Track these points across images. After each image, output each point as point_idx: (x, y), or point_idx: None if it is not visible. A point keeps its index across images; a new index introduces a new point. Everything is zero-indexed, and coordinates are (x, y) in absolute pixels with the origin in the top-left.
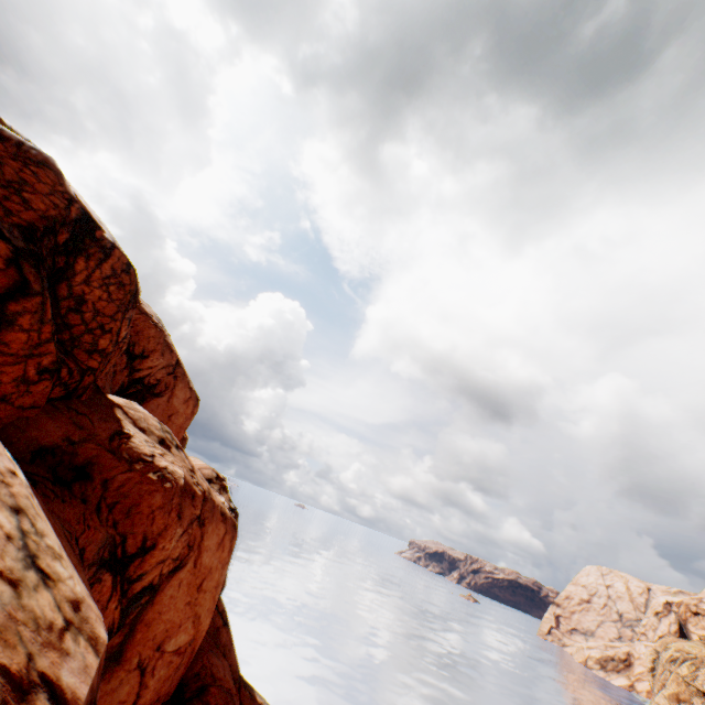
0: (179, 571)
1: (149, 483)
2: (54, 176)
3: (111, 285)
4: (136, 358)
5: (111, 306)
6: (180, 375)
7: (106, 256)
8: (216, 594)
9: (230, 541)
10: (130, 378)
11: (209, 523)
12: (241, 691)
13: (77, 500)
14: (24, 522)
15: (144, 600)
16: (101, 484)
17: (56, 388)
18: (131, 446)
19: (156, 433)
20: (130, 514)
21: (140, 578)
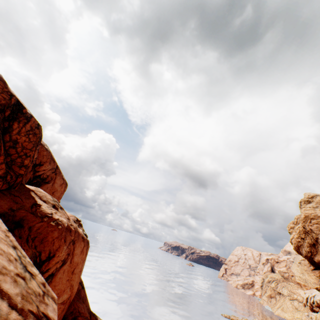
0: (63, 265)
1: (51, 226)
2: (2, 83)
3: (30, 134)
4: (36, 166)
5: (30, 144)
6: (58, 172)
7: (28, 121)
8: (80, 274)
9: (86, 249)
10: (34, 175)
11: (77, 242)
12: (91, 317)
13: (17, 237)
14: (18, 252)
15: (49, 281)
16: (28, 229)
17: (4, 184)
18: (41, 210)
19: (51, 202)
20: (43, 242)
21: (47, 271)
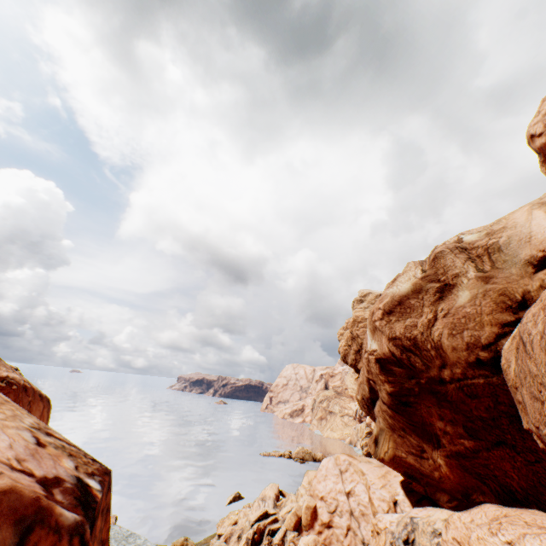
0: None
1: (2, 389)
2: None
3: None
4: None
5: None
6: None
7: None
8: None
9: (48, 412)
10: None
11: (34, 404)
12: None
13: None
14: (35, 417)
15: None
16: None
17: None
18: None
19: None
20: None
21: None
